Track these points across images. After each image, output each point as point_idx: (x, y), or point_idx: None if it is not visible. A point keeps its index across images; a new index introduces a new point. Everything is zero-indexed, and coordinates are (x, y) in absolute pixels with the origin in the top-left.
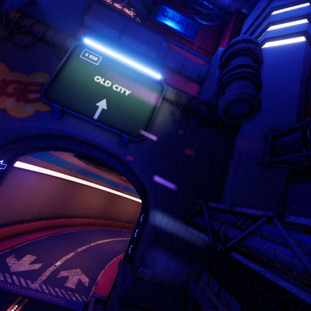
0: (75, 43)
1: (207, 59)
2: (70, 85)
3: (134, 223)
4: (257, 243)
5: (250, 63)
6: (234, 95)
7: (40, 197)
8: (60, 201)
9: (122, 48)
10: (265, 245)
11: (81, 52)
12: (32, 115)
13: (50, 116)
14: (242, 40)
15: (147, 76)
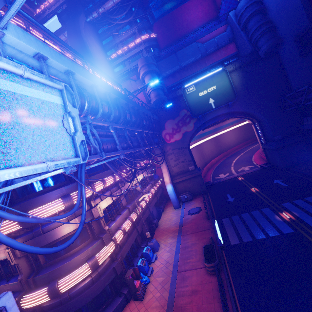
0: (181, 91)
1: (224, 23)
2: (195, 106)
3: (240, 143)
4: (309, 96)
5: (261, 24)
6: (265, 49)
7: (196, 159)
8: (201, 157)
9: (185, 69)
10: (311, 95)
11: (186, 91)
12: (194, 126)
13: (199, 121)
14: (245, 9)
15: (215, 73)
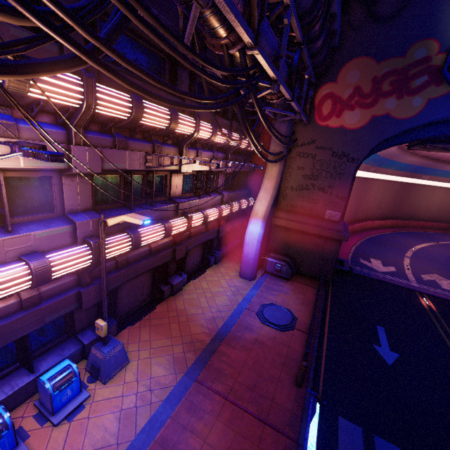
0: None
1: None
2: None
3: (440, 221)
4: None
5: None
6: None
7: None
8: (354, 204)
9: None
10: None
11: None
12: (424, 109)
13: (449, 101)
14: None
15: None
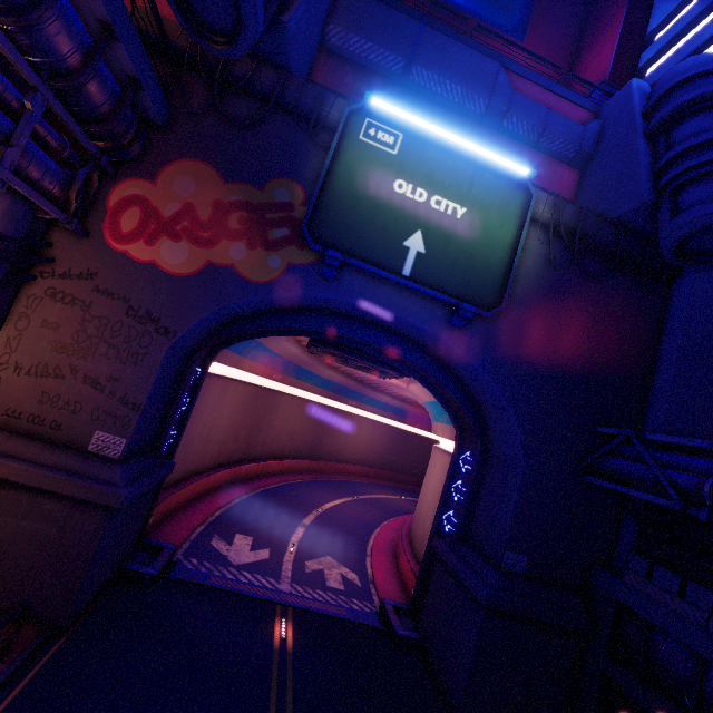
0: (347, 108)
1: (592, 104)
2: (351, 205)
3: (369, 464)
4: None
5: None
6: None
7: (221, 424)
8: (246, 430)
9: (410, 97)
10: None
11: (361, 128)
12: (283, 276)
13: (314, 275)
14: (712, 70)
15: (496, 170)
